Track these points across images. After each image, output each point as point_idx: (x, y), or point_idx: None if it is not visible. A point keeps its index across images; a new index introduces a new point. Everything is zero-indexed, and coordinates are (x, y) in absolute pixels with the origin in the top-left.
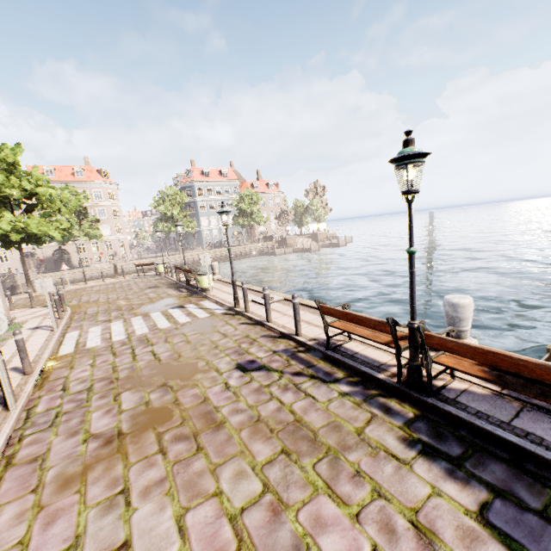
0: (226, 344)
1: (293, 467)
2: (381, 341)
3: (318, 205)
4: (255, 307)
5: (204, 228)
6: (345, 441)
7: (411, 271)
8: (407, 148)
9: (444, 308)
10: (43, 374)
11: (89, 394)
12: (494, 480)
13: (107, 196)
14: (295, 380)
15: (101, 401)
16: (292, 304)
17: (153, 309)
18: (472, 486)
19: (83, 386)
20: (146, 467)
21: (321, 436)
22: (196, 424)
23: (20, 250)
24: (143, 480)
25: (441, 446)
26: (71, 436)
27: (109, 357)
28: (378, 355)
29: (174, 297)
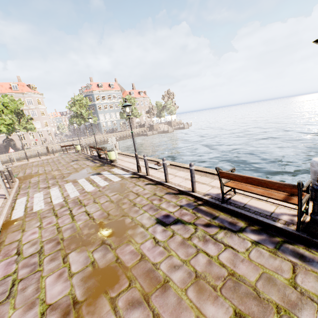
0: (141, 202)
1: None
2: (278, 198)
3: (170, 104)
4: (152, 171)
5: (102, 121)
6: (287, 296)
7: None
8: None
9: (312, 168)
10: None
11: (41, 257)
12: None
13: (36, 102)
14: (209, 232)
15: (51, 264)
16: (177, 168)
17: (79, 176)
18: None
19: (34, 248)
20: None
21: (262, 292)
22: (143, 285)
23: None
24: None
25: None
26: (28, 310)
27: (53, 219)
28: (263, 206)
29: (91, 167)
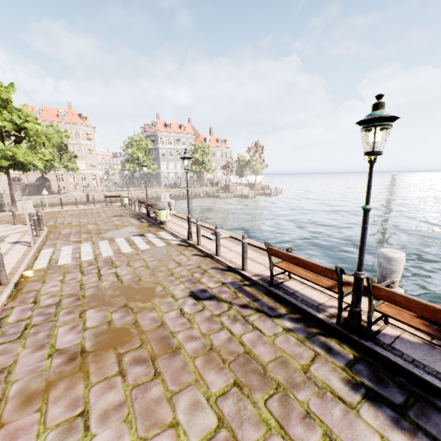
0: (181, 273)
1: (245, 401)
2: (324, 285)
3: (257, 160)
4: (205, 241)
5: (163, 171)
6: (293, 378)
7: (364, 226)
8: (378, 111)
9: (378, 260)
10: (17, 285)
11: (57, 309)
12: (440, 434)
13: (85, 137)
14: (243, 312)
15: (67, 317)
16: (237, 241)
17: (118, 235)
18: (419, 439)
19: (52, 300)
20: (106, 389)
21: (270, 371)
22: (154, 348)
23: (7, 174)
24: (102, 403)
25: (383, 392)
26: (37, 350)
27: (78, 275)
28: (315, 296)
29: (136, 226)
